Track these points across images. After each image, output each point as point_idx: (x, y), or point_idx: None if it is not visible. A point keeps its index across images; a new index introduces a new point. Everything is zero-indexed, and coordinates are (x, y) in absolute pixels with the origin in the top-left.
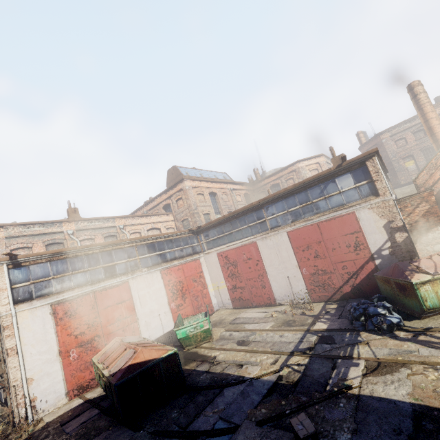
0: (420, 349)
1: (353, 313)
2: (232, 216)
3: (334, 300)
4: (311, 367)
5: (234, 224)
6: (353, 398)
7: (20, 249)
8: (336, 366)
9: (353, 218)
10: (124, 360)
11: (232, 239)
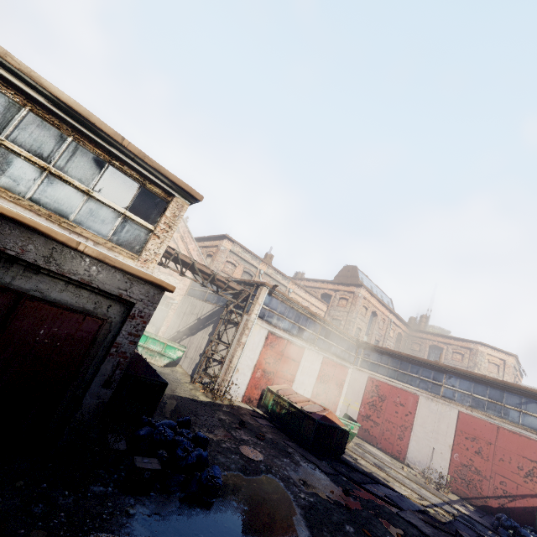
0: None
1: (503, 520)
2: (407, 357)
3: (472, 503)
4: (456, 523)
5: (404, 365)
6: None
7: (231, 263)
8: None
9: None
10: (316, 409)
11: (394, 376)
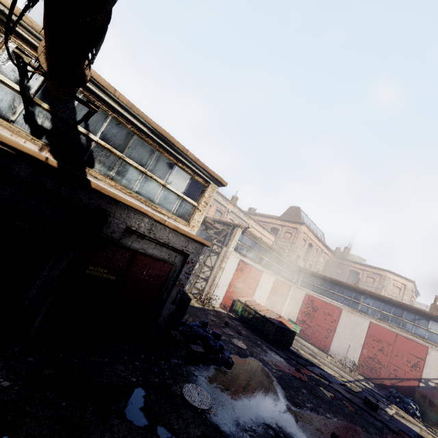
0: (427, 430)
1: (393, 393)
2: (336, 282)
3: (373, 381)
4: (364, 393)
5: (333, 287)
6: (388, 414)
7: None
8: (379, 402)
9: (425, 350)
10: (274, 316)
11: (325, 294)
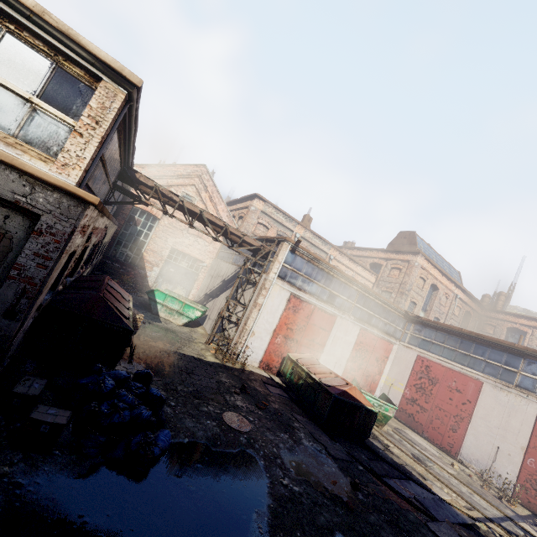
0: None
1: None
2: (471, 335)
3: None
4: None
5: (465, 344)
6: None
7: (263, 225)
8: None
9: None
10: (336, 382)
11: (450, 357)
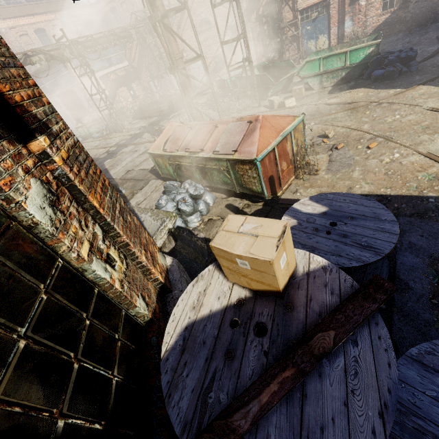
0: None
1: None
2: None
3: None
4: None
5: None
6: None
7: None
8: None
9: (74, 91)
10: None
11: None
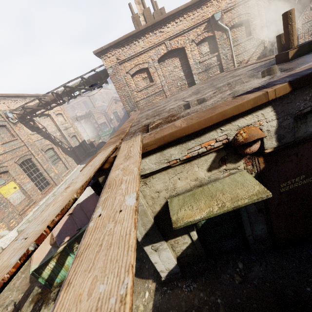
0: None
1: None
2: None
3: None
4: None
5: None
6: None
7: None
8: None
9: None
10: None
11: None
